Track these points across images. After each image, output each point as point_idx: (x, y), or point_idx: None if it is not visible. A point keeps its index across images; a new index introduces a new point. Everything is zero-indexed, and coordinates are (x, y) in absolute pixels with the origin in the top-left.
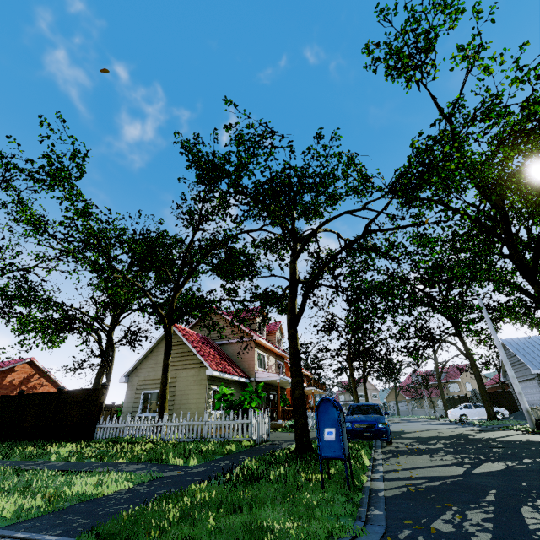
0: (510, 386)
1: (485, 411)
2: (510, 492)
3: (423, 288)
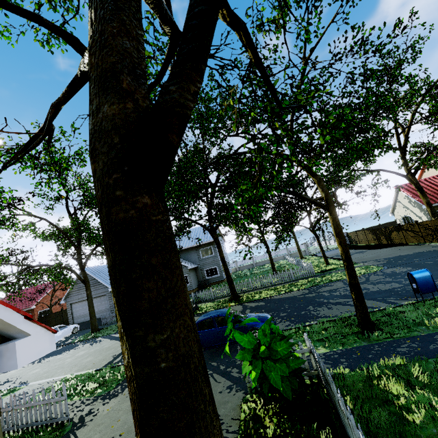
0: (69, 306)
1: (68, 330)
2: (389, 292)
3: (174, 219)
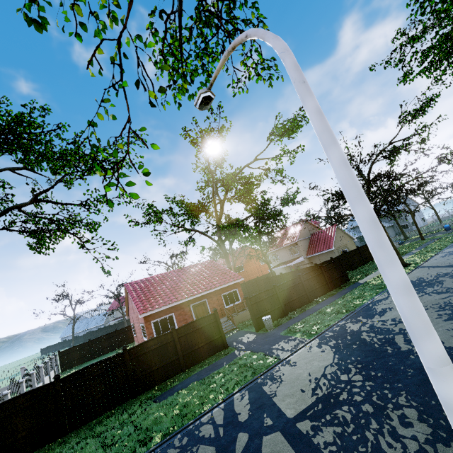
0: None
1: None
2: None
3: None
